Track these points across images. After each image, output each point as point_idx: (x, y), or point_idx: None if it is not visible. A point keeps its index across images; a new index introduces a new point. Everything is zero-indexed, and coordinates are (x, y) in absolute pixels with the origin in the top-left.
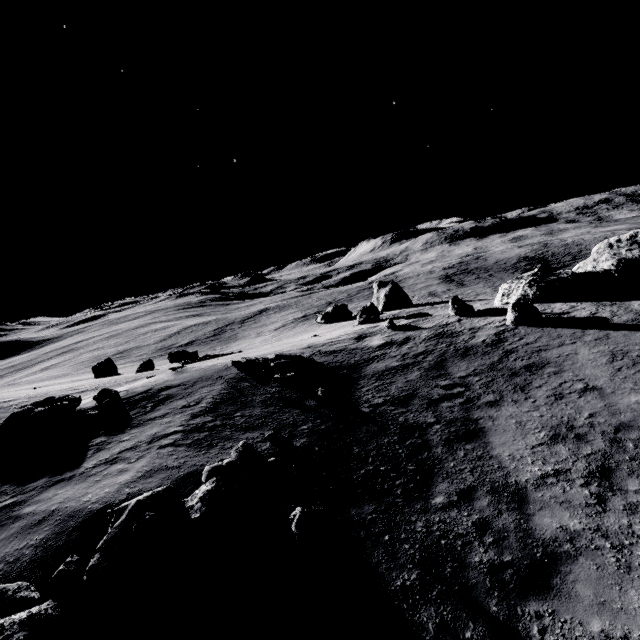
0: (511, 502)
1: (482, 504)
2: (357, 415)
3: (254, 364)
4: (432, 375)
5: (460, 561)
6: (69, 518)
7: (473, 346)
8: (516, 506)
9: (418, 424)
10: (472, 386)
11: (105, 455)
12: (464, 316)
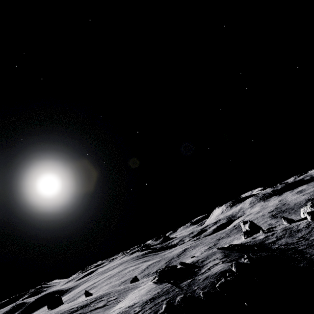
0: None
1: None
2: (272, 250)
3: (222, 249)
4: (290, 238)
5: None
6: (214, 274)
7: (300, 229)
8: None
9: (293, 247)
10: (305, 237)
11: (204, 269)
12: (291, 223)
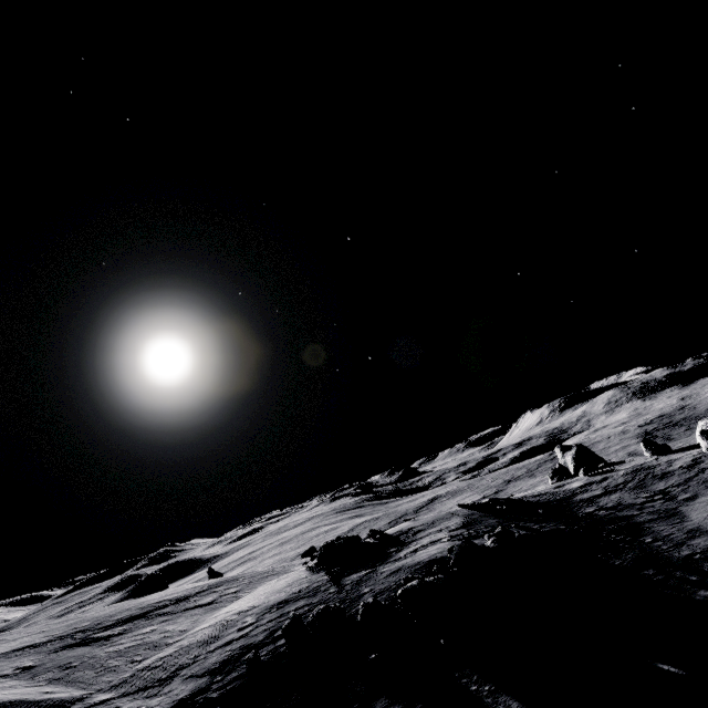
0: (701, 535)
1: (680, 538)
2: (575, 518)
3: (473, 507)
4: (633, 492)
5: (666, 556)
6: (415, 565)
7: (670, 471)
8: (705, 535)
9: (626, 515)
10: (670, 493)
11: (406, 551)
12: (661, 455)
